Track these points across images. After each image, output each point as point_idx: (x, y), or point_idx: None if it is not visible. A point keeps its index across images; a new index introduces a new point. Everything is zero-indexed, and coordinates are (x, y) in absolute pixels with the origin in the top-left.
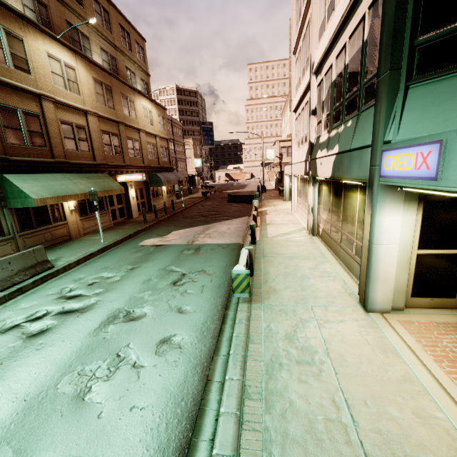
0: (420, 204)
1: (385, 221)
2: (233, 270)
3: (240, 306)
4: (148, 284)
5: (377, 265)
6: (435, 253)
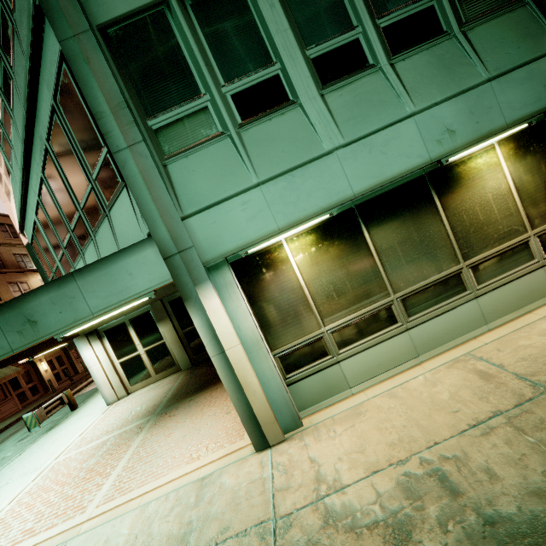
0: (105, 338)
1: (87, 355)
2: (24, 415)
3: (40, 436)
4: (0, 450)
5: (96, 378)
6: (127, 359)
